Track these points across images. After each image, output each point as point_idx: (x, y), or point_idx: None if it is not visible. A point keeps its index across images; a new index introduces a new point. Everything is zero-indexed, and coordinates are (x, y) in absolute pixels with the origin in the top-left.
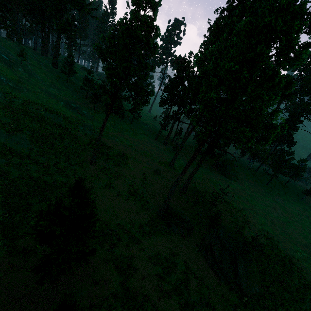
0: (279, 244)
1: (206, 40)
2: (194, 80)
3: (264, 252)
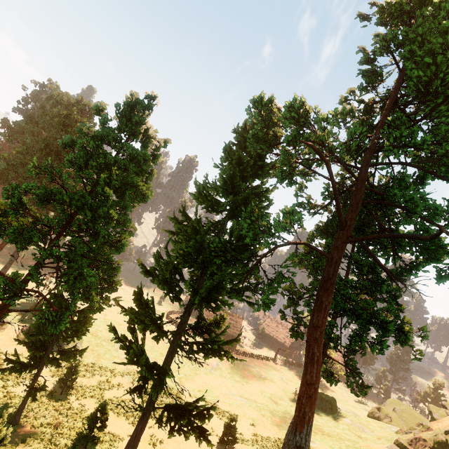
0: (111, 316)
1: (18, 121)
2: (1, 166)
3: (93, 324)
